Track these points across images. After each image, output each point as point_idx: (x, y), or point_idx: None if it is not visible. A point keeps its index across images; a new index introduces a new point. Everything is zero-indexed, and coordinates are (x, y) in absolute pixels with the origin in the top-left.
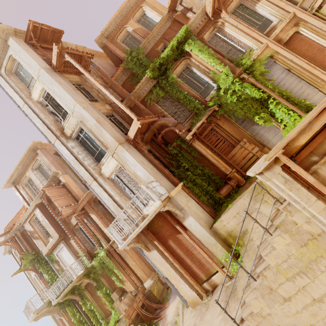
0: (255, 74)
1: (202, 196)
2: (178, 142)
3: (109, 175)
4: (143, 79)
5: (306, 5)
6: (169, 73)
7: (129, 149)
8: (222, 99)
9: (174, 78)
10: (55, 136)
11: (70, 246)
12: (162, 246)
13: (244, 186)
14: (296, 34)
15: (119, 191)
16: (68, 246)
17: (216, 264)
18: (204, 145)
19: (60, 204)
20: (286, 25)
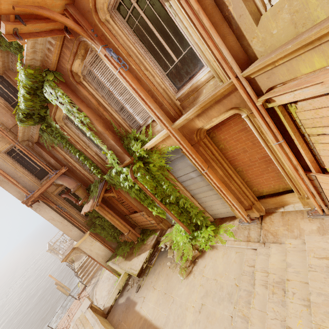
0: (151, 169)
1: (108, 237)
2: None
3: None
4: (20, 127)
5: (264, 82)
6: (49, 118)
7: (38, 207)
8: (115, 180)
9: (59, 129)
10: None
11: None
12: None
13: (133, 246)
14: (239, 116)
15: None
16: None
17: (112, 272)
18: (104, 212)
19: None
20: (212, 106)
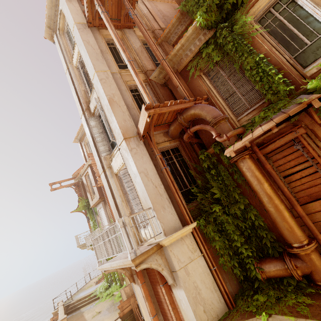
0: None
1: (225, 256)
2: (216, 151)
3: (116, 172)
4: (189, 31)
5: None
6: (239, 13)
7: (136, 148)
8: None
9: (246, 24)
10: (82, 110)
11: (107, 208)
12: (145, 291)
13: None
14: None
15: (124, 194)
16: (105, 208)
17: None
18: (260, 172)
19: (98, 173)
20: None
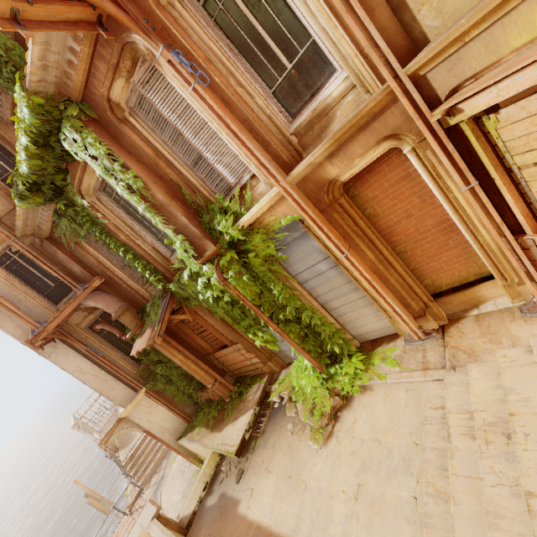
0: (252, 262)
1: (178, 396)
2: None
3: None
4: (20, 210)
5: (443, 80)
6: (70, 191)
7: (54, 352)
8: (188, 290)
9: (88, 208)
10: None
11: None
12: None
13: (223, 407)
14: (397, 154)
15: None
16: None
17: (188, 457)
18: (170, 350)
19: None
20: (354, 136)
